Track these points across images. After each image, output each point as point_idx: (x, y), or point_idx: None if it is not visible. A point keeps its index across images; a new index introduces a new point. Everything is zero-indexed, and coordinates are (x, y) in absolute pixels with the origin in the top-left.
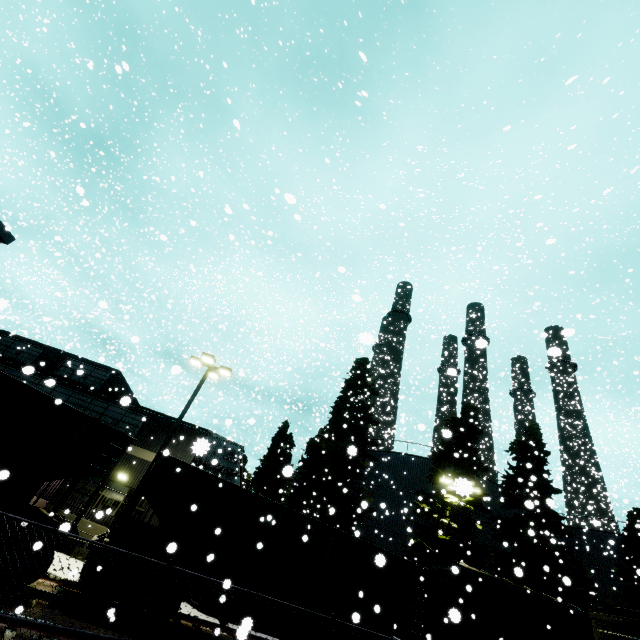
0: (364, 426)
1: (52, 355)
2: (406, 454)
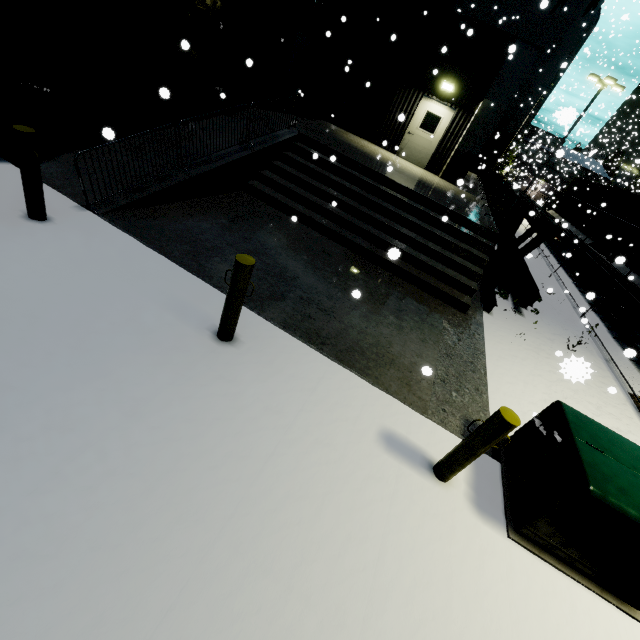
0: None
1: (535, 131)
2: None
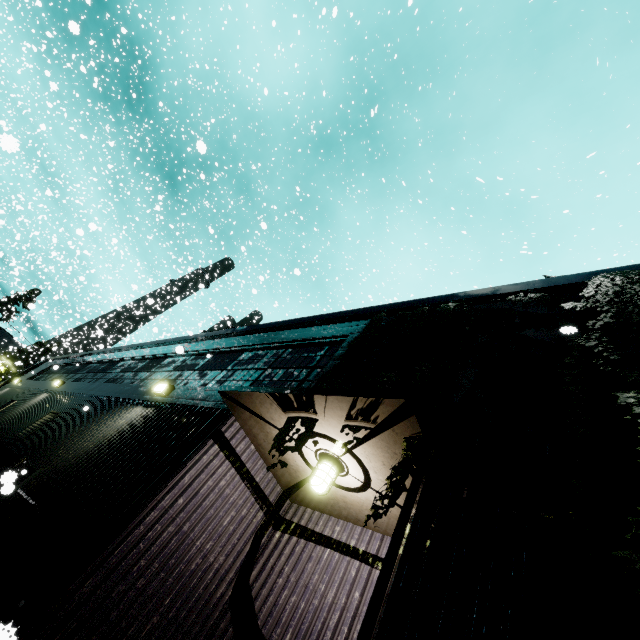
0: (5, 318)
1: None
2: (20, 344)
